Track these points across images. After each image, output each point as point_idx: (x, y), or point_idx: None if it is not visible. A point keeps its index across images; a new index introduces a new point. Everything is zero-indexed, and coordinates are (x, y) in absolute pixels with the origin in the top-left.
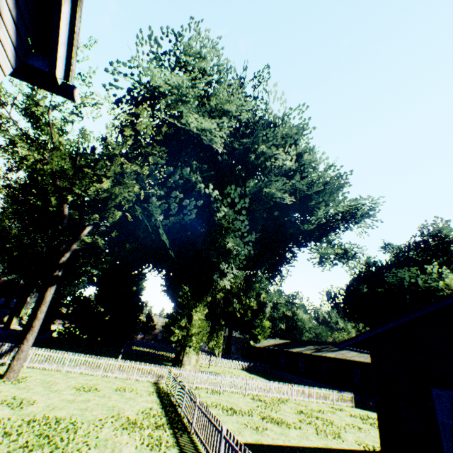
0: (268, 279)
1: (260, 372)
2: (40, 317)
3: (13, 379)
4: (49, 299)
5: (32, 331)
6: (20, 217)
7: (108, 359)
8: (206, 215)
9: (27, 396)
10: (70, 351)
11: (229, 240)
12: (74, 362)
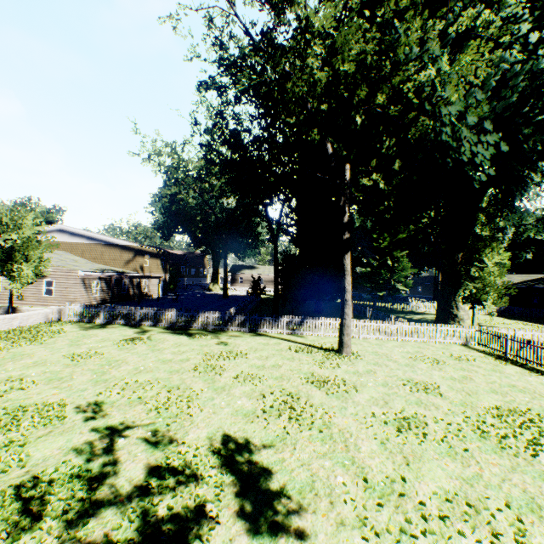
0: None
1: (516, 317)
2: (349, 290)
3: (349, 353)
4: (349, 268)
5: (347, 306)
6: (229, 181)
7: (400, 323)
8: (519, 93)
9: (404, 375)
10: (294, 311)
11: None
12: (366, 329)
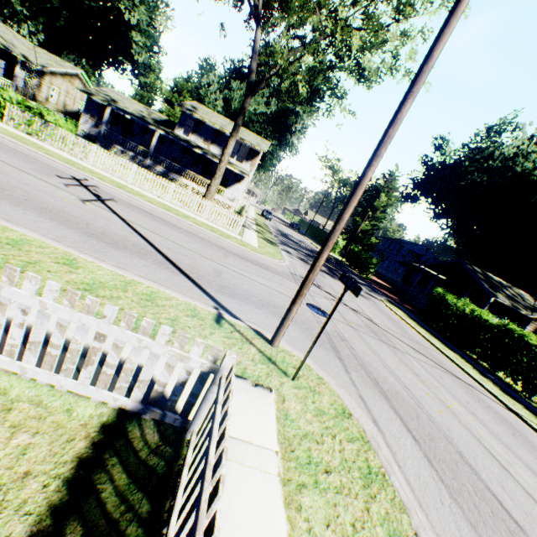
0: (133, 72)
1: None
2: None
3: None
4: None
5: None
6: None
7: None
8: None
9: None
10: None
11: (11, 0)
12: None
